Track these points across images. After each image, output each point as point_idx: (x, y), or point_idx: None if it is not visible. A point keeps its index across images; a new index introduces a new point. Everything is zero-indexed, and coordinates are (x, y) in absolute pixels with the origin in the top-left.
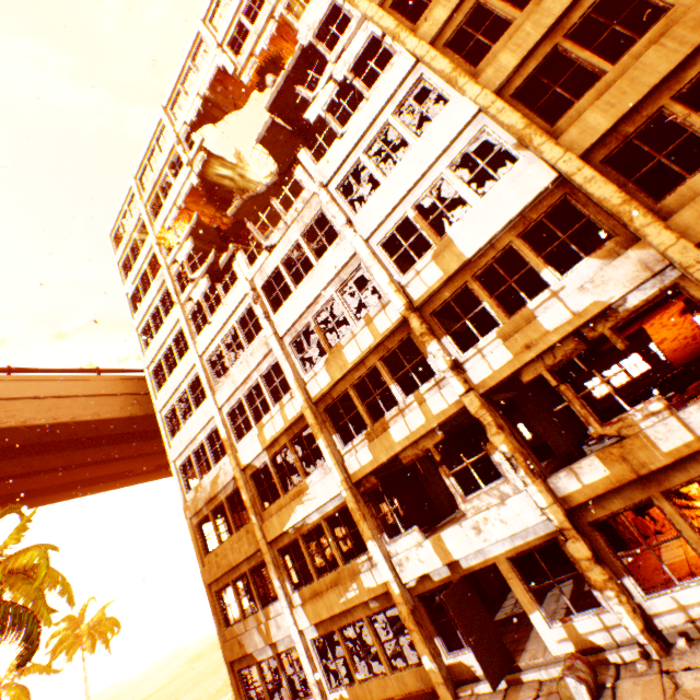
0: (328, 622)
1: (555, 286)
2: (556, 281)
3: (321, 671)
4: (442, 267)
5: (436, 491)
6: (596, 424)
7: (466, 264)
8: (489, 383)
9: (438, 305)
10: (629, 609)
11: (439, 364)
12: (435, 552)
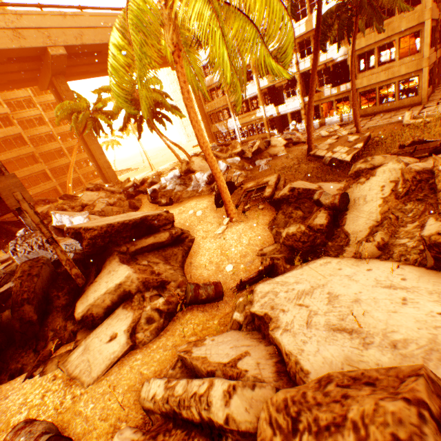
0: (245, 124)
1: (327, 49)
2: (328, 47)
3: (240, 135)
4: (306, 28)
5: (281, 97)
6: (318, 88)
7: (312, 30)
8: (302, 71)
9: (300, 41)
10: (305, 123)
11: (293, 62)
12: (275, 111)
